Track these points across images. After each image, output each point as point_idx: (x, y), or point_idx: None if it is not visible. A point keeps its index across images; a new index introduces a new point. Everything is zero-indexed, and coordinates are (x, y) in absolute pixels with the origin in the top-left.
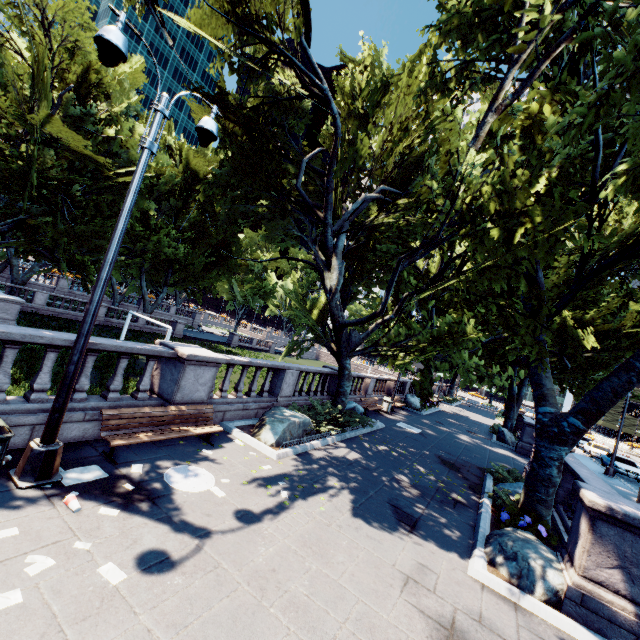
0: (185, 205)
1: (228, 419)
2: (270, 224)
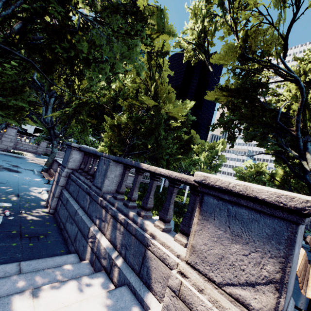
0: None
1: None
2: (258, 139)
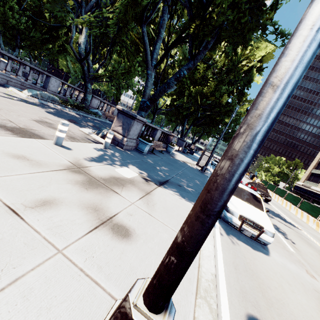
0: None
1: (11, 86)
2: (53, 0)
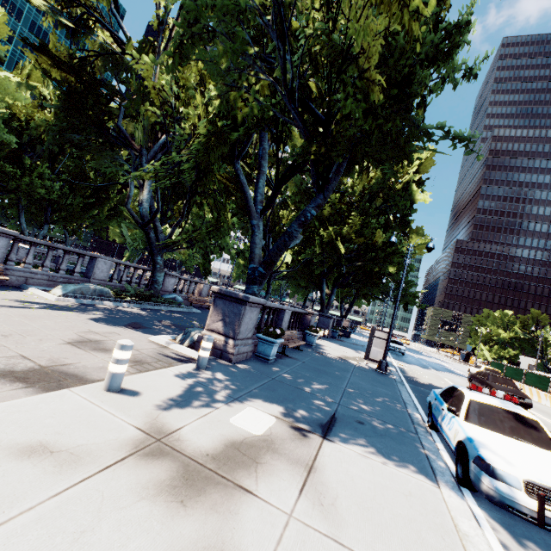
0: (61, 150)
1: (32, 285)
2: (101, 154)
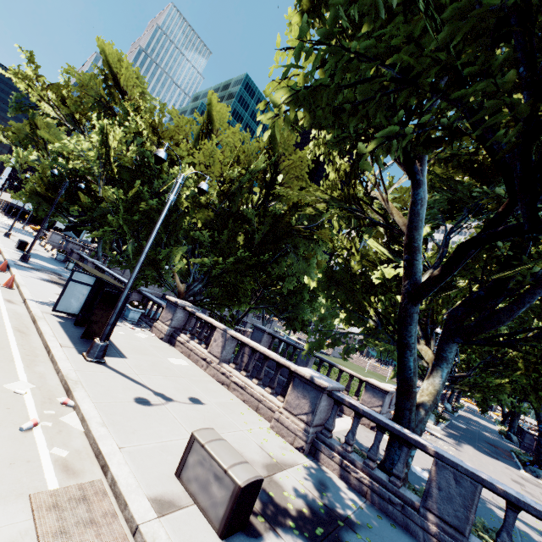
0: None
1: None
2: None
